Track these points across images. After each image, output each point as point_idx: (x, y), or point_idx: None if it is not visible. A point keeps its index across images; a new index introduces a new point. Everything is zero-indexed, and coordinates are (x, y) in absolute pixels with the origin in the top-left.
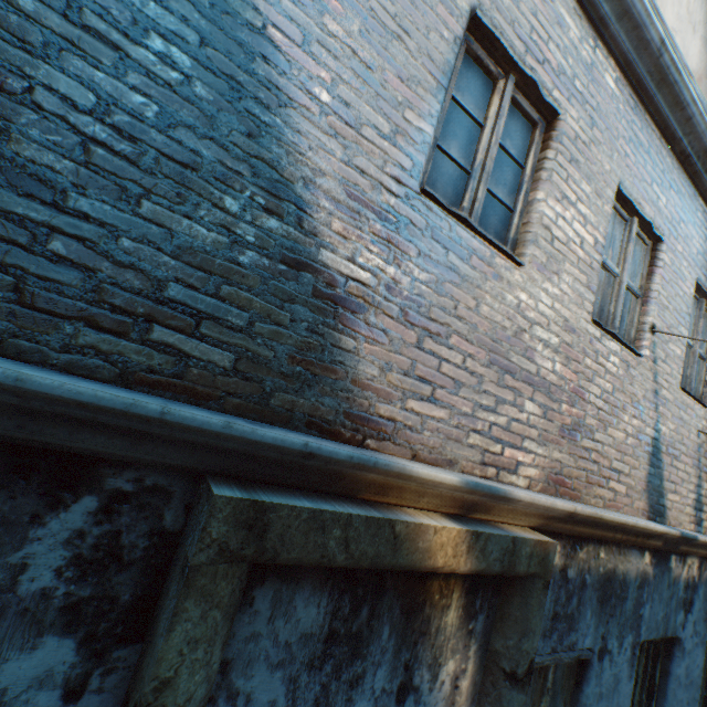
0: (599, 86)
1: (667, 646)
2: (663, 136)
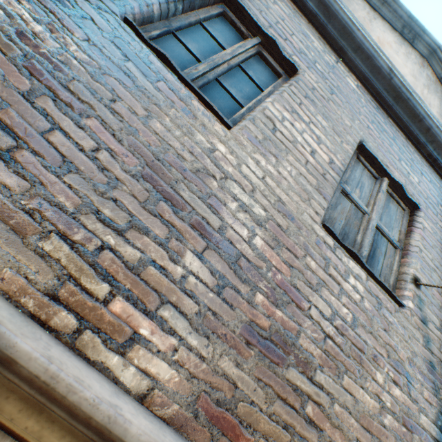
0: (340, 80)
1: None
2: (408, 139)
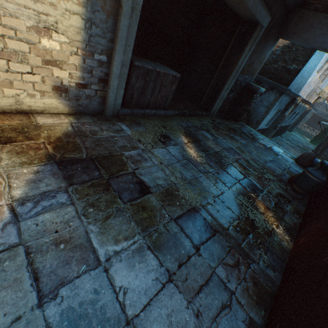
0: None
1: (293, 113)
2: None
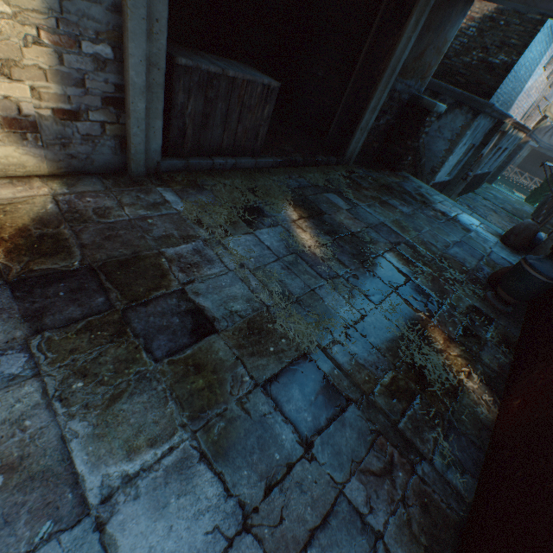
0: None
1: (497, 150)
2: None
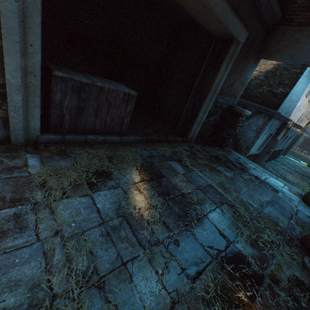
0: None
1: (285, 137)
2: None
